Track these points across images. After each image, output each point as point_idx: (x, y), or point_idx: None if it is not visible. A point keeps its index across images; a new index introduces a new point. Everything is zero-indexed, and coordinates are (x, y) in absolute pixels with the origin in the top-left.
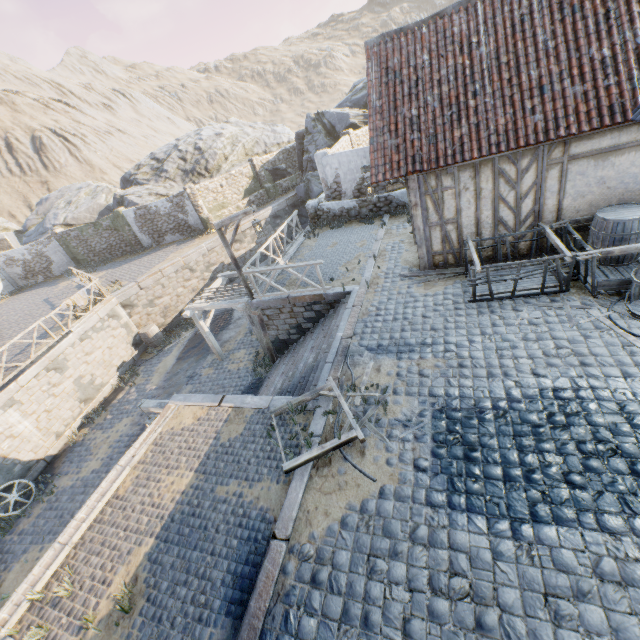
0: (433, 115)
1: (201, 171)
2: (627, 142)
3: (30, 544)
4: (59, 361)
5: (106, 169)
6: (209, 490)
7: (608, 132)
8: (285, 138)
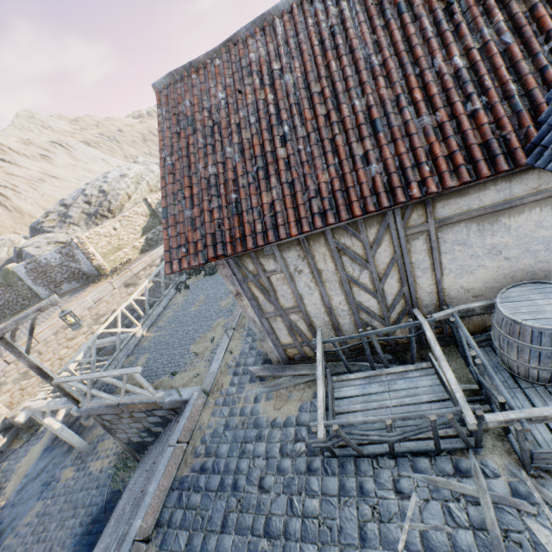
0: (236, 172)
1: (104, 213)
2: (524, 194)
3: None
4: None
5: (35, 213)
6: None
7: (490, 183)
8: None
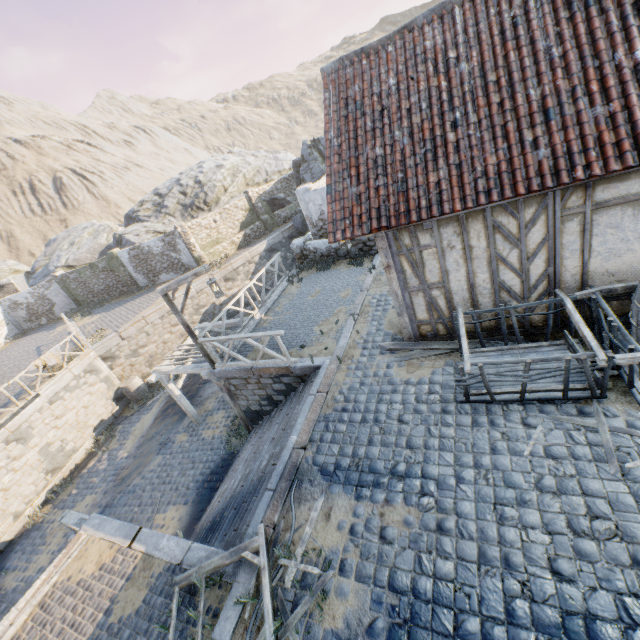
0: (403, 154)
1: (200, 205)
2: None
3: None
4: (22, 430)
5: (121, 204)
6: None
7: None
8: (287, 165)
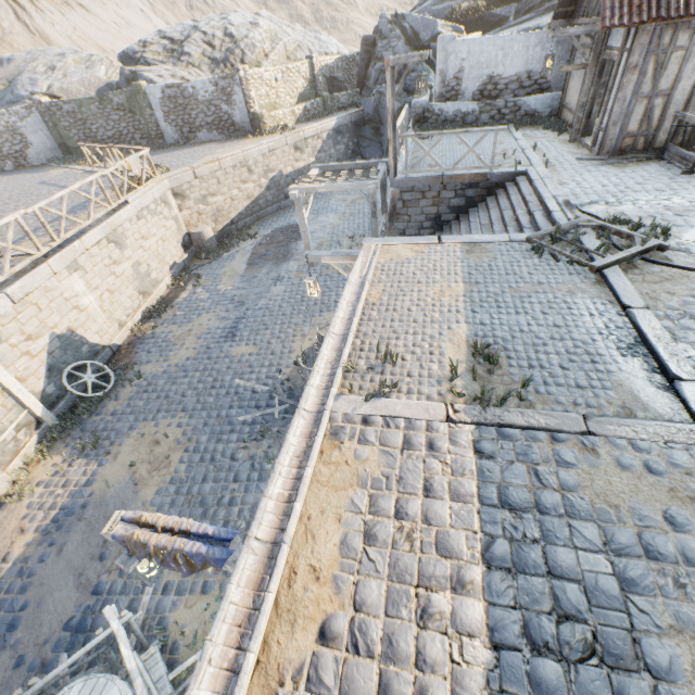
0: None
1: (236, 63)
2: None
3: (136, 422)
4: (118, 234)
5: None
6: (499, 292)
7: None
8: (333, 49)
